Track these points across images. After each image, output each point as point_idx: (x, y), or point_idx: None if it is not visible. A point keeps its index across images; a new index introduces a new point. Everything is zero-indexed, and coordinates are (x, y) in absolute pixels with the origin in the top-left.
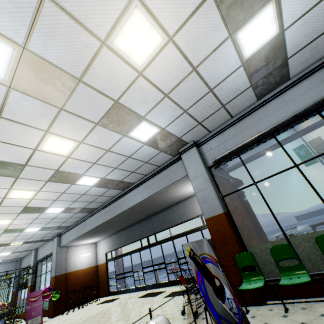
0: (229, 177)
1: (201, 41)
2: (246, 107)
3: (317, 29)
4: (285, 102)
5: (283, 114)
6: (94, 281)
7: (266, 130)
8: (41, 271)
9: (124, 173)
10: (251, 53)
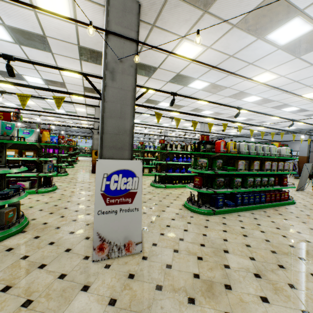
0: None
1: None
2: None
3: None
4: None
5: None
6: None
7: None
8: None
9: (271, 131)
10: None
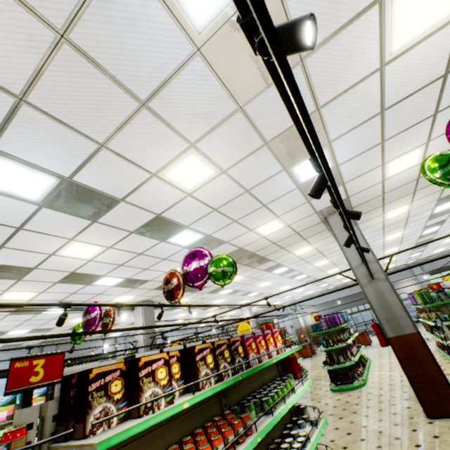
0: None
1: (449, 248)
2: (443, 254)
3: None
4: None
5: None
6: (308, 335)
7: None
8: None
9: None
10: None
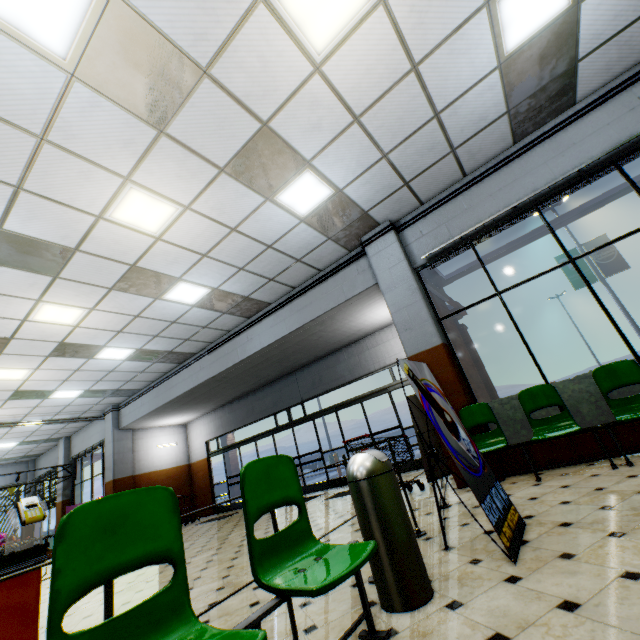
0: (445, 296)
1: (435, 9)
2: (492, 156)
3: (636, 5)
4: (563, 147)
5: (558, 169)
6: (186, 490)
7: (526, 198)
8: (81, 475)
9: (256, 282)
10: (517, 44)
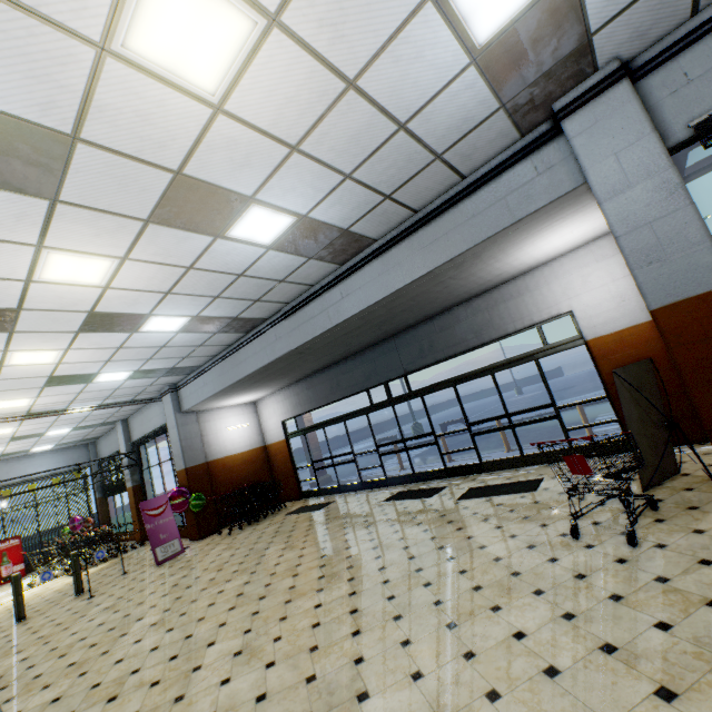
0: None
1: None
2: None
3: None
4: None
5: None
6: (265, 474)
7: None
8: (147, 461)
9: (364, 202)
10: None
